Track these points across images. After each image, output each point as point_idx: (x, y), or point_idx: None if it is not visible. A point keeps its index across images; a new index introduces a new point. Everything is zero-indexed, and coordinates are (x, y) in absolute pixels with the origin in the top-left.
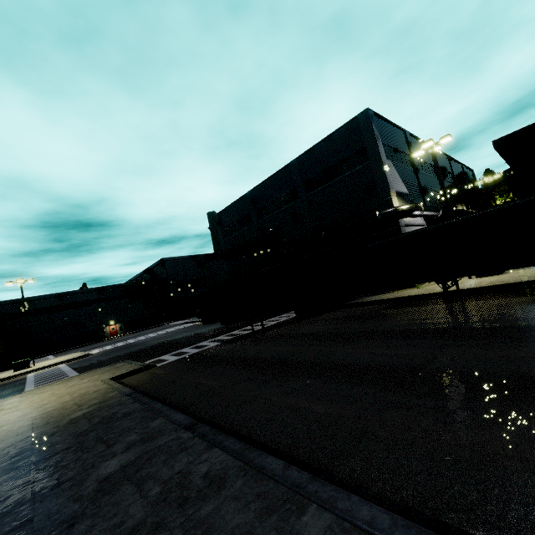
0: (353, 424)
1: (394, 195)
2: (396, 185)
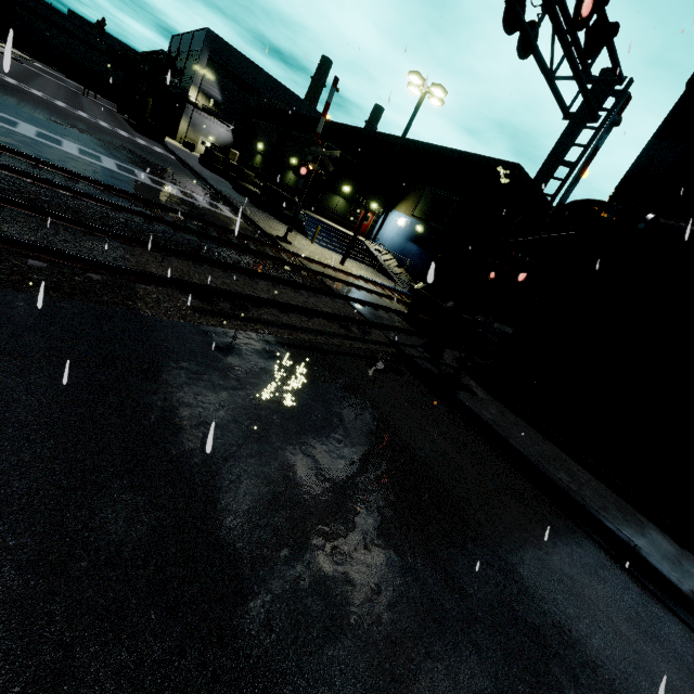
0: (1, 60)
1: (196, 90)
2: (209, 89)
